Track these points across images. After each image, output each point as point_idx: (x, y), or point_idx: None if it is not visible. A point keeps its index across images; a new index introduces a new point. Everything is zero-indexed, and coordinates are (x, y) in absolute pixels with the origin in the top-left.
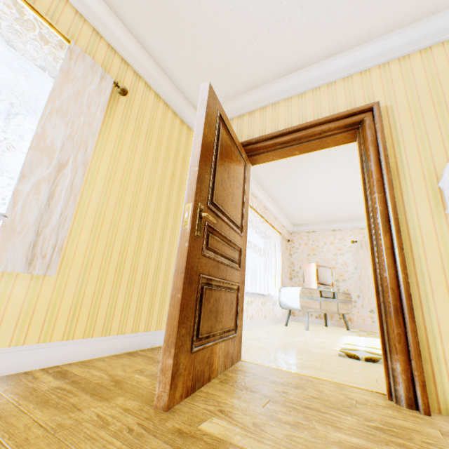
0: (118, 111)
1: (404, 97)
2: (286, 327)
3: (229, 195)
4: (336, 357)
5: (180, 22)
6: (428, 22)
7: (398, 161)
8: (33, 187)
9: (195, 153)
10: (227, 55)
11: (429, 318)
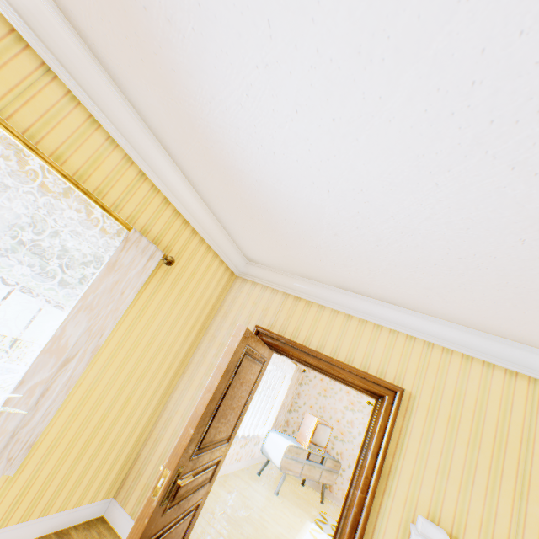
0: (157, 276)
1: (429, 396)
2: (257, 479)
3: (227, 418)
4: None
5: (254, 219)
6: (479, 335)
7: (394, 464)
8: (28, 391)
9: (199, 409)
10: (291, 253)
11: None
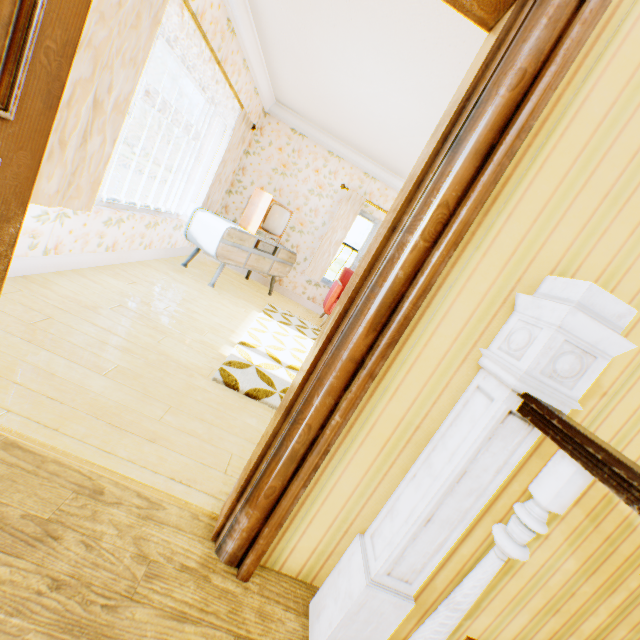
0: None
1: None
2: (182, 271)
3: None
4: (208, 384)
5: None
6: None
7: (513, 182)
8: None
9: None
10: None
11: (331, 473)
